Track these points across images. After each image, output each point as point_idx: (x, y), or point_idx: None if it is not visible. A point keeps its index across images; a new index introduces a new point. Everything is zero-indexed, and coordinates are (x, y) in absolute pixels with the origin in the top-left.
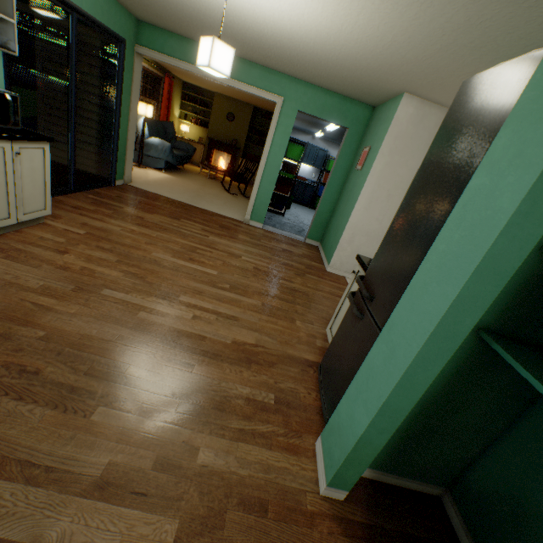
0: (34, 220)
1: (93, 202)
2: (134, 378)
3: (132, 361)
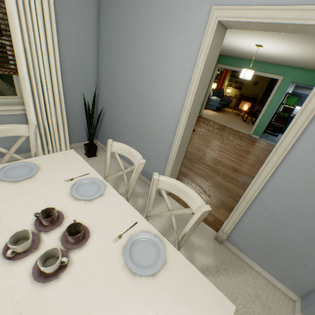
0: None
1: None
2: (202, 162)
3: (202, 159)
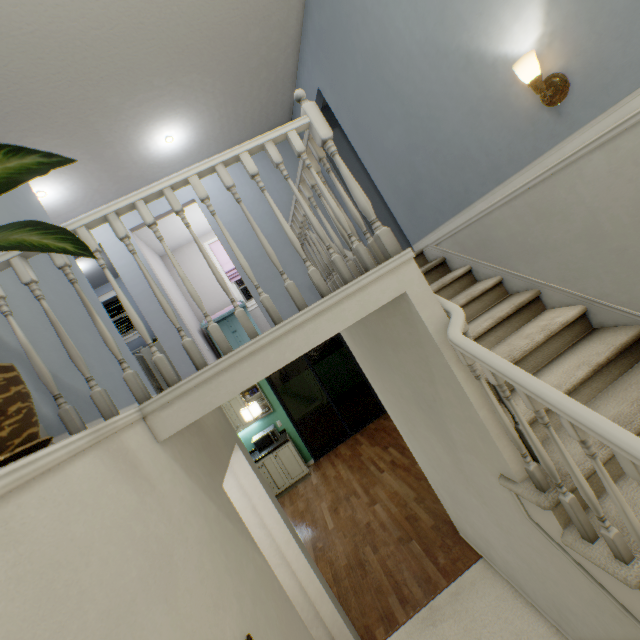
0: (304, 477)
1: (352, 443)
2: None
3: None
